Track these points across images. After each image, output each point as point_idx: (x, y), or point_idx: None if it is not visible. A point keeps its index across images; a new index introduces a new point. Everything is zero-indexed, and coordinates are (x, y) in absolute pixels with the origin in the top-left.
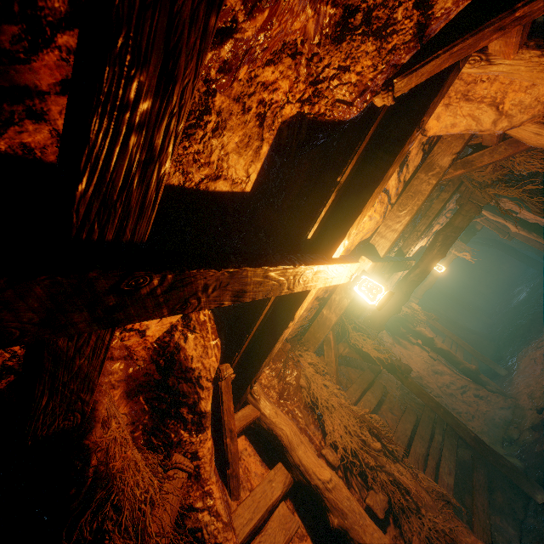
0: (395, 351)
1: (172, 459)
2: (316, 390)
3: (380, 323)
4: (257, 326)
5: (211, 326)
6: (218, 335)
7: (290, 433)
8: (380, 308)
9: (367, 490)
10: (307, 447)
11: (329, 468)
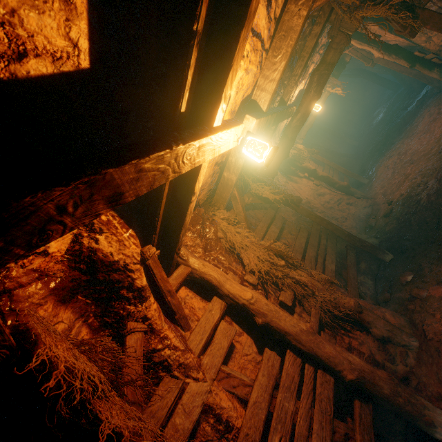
0: (289, 187)
1: (128, 327)
2: (232, 238)
3: (274, 169)
4: (163, 209)
5: (118, 223)
6: (129, 227)
7: (217, 276)
8: (268, 165)
9: (279, 291)
10: (232, 281)
11: (250, 290)
